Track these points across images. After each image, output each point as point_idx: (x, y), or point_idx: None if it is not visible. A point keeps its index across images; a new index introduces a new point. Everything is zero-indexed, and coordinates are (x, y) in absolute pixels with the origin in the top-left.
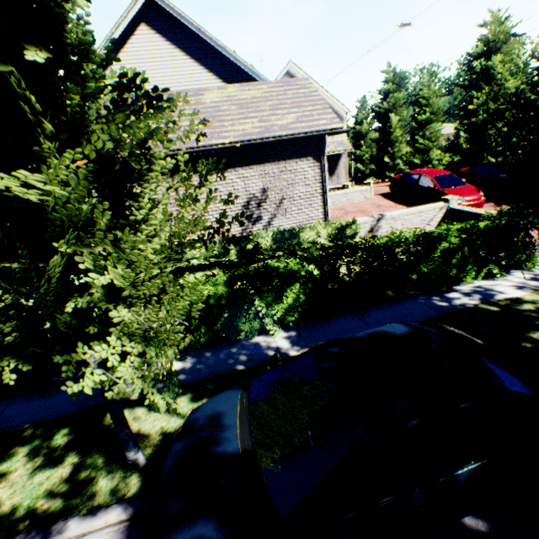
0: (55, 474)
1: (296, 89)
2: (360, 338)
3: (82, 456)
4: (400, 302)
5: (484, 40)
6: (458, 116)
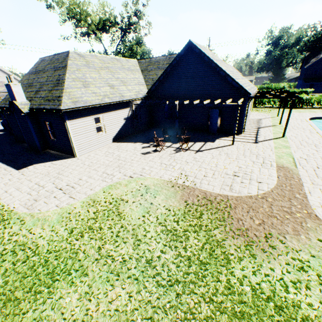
0: None
1: (3, 83)
2: None
3: None
4: None
5: None
6: None
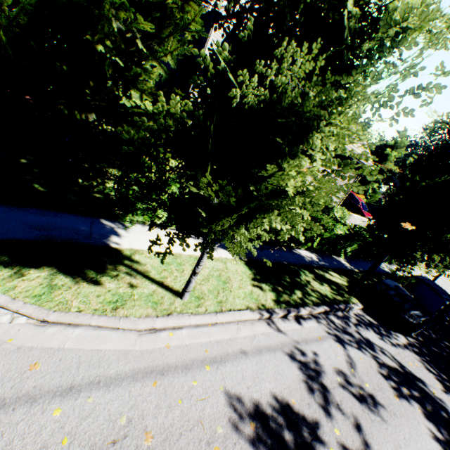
0: (326, 288)
1: None
2: (423, 277)
3: (327, 284)
4: (369, 261)
5: (396, 140)
6: None
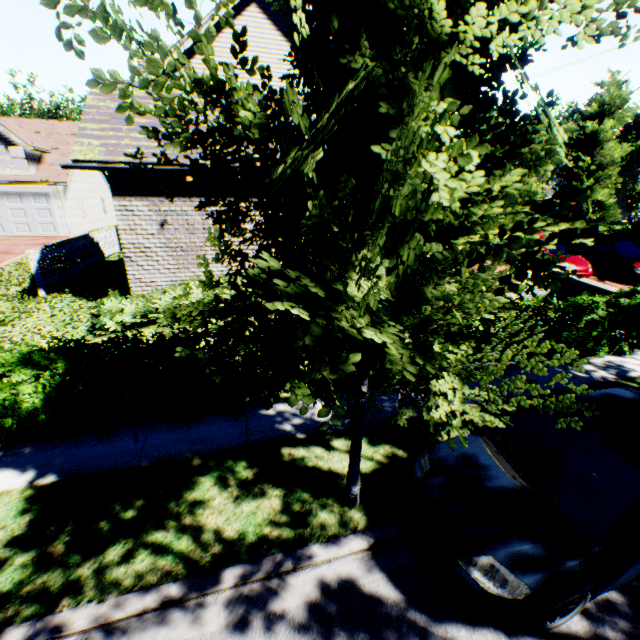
0: (263, 504)
1: None
2: (595, 397)
3: (282, 489)
4: None
5: (600, 100)
6: (557, 176)
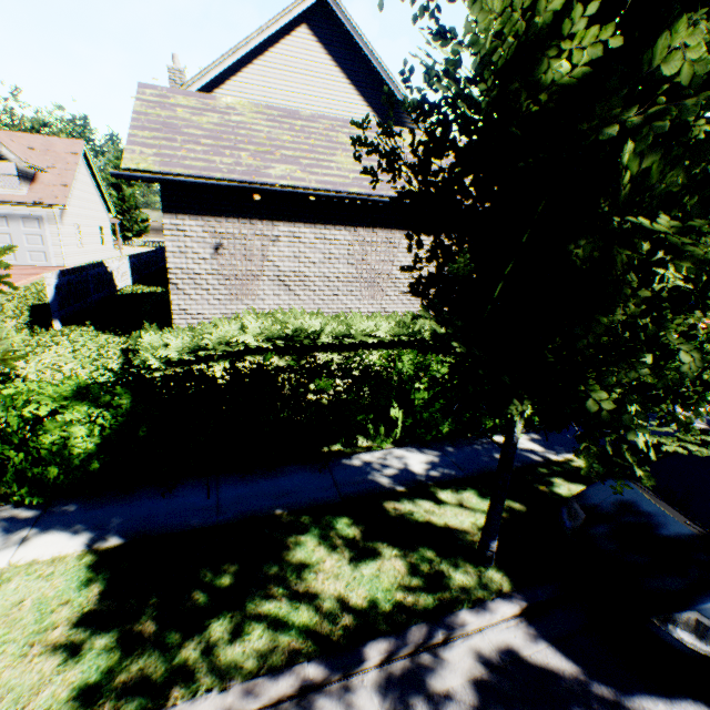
0: (384, 566)
1: None
2: None
3: (400, 548)
4: None
5: None
6: None
